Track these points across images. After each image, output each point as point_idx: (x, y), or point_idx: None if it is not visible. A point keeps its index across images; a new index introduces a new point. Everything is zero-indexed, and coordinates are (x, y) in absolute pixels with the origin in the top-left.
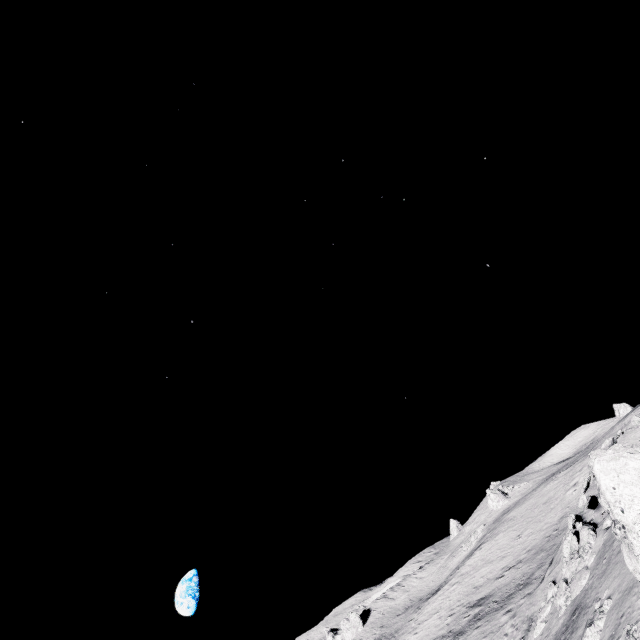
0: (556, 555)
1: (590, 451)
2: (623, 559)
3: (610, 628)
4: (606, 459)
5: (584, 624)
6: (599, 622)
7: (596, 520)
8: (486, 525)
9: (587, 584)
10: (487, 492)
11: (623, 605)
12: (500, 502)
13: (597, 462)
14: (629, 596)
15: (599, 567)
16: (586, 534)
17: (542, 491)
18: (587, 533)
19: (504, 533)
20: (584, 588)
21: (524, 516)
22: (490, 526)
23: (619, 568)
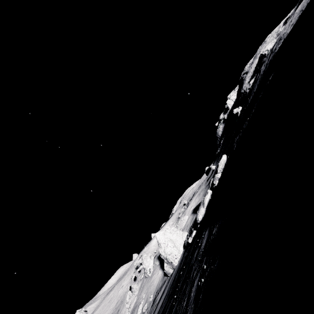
0: (120, 310)
1: (127, 272)
2: (147, 281)
3: (145, 300)
4: (157, 232)
5: (137, 310)
6: (142, 302)
7: None
8: None
9: (136, 300)
10: (77, 313)
11: (148, 291)
12: None
13: (156, 233)
14: (150, 287)
15: (140, 291)
16: (135, 285)
17: (107, 297)
18: (136, 285)
19: None
20: (135, 302)
21: (99, 313)
22: None
23: (146, 284)
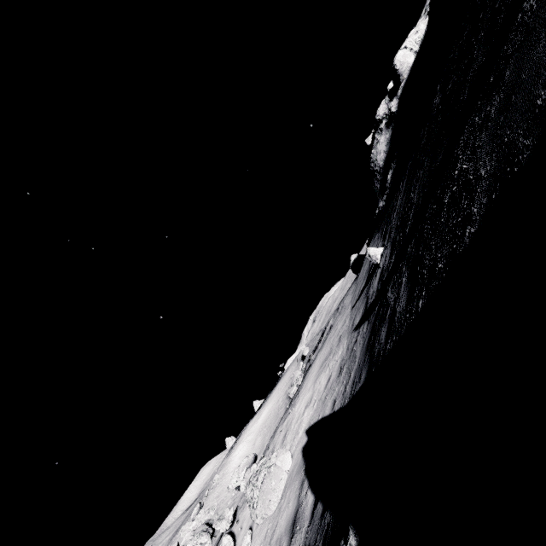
0: None
1: (202, 498)
2: None
3: None
4: None
5: None
6: None
7: None
8: None
9: None
10: None
11: None
12: None
13: None
14: None
15: None
16: None
17: None
18: None
19: None
20: None
21: None
22: None
23: None
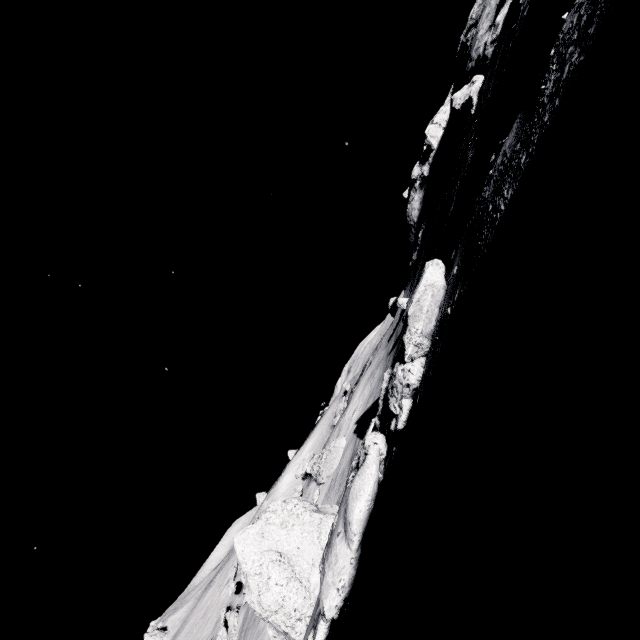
0: None
1: None
2: (254, 621)
3: None
4: (240, 533)
5: None
6: None
7: (240, 603)
8: None
9: None
10: (145, 638)
11: None
12: None
13: (236, 537)
14: None
15: None
16: (233, 618)
17: (202, 604)
18: (234, 617)
19: None
20: None
21: None
22: None
23: (251, 631)
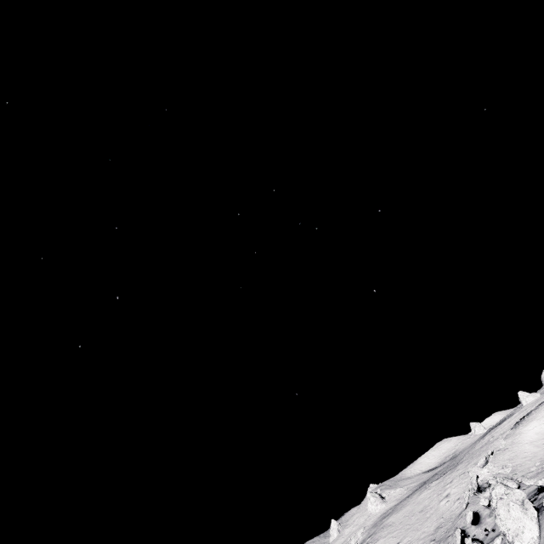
0: None
1: (457, 464)
2: None
3: None
4: None
5: None
6: None
7: (478, 536)
8: (365, 529)
9: None
10: (368, 495)
11: None
12: (378, 506)
13: None
14: None
15: None
16: None
17: (417, 499)
18: None
19: (384, 539)
20: None
21: (402, 523)
22: (369, 530)
23: None
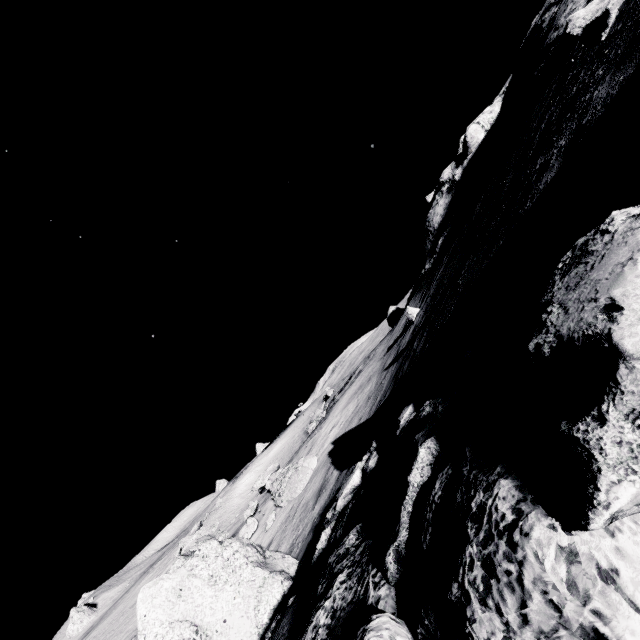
0: None
1: (188, 532)
2: None
3: None
4: (150, 585)
5: None
6: None
7: None
8: None
9: None
10: (71, 613)
11: None
12: (85, 621)
13: (142, 590)
14: None
15: None
16: None
17: (135, 590)
18: None
19: None
20: None
21: (107, 632)
22: None
23: None
